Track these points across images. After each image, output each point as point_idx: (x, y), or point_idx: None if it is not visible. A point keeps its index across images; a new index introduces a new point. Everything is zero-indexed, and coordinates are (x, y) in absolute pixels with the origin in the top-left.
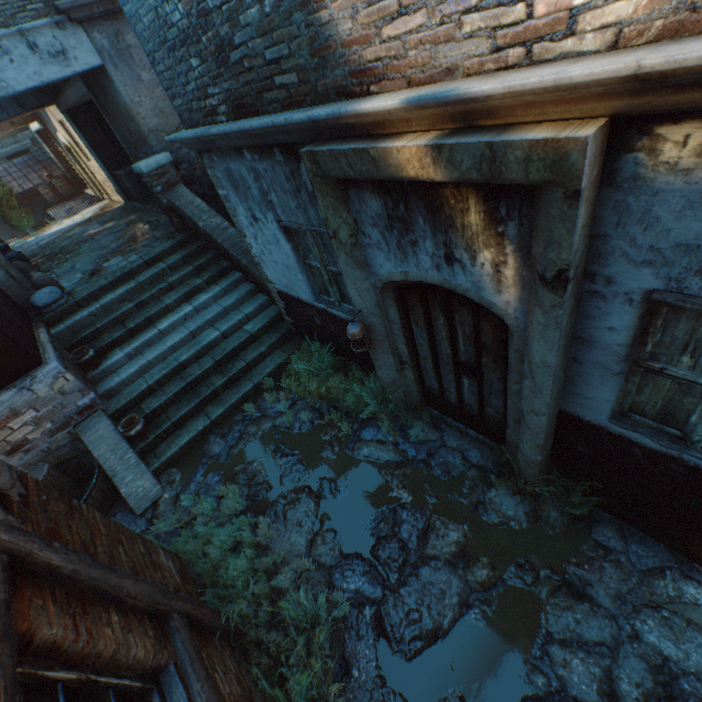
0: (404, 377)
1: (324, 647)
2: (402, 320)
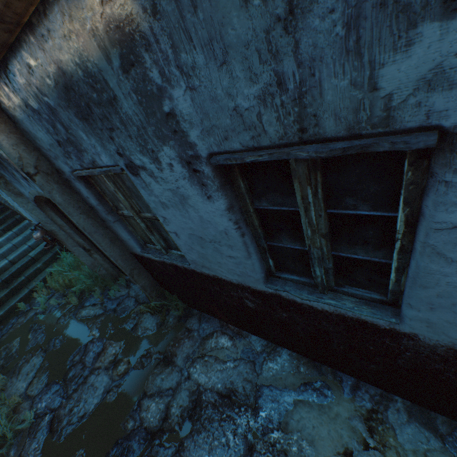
0: (96, 259)
1: (10, 453)
2: (68, 223)
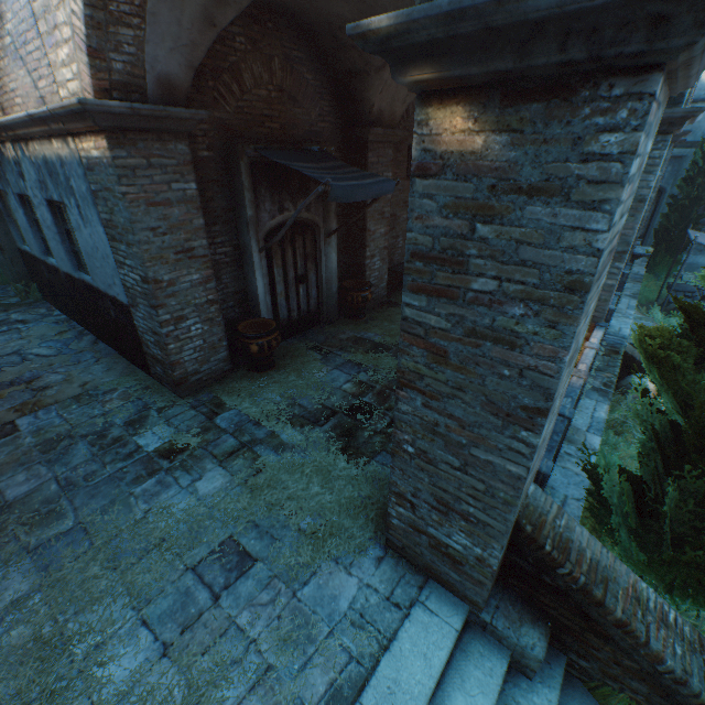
0: (6, 259)
1: None
2: None
